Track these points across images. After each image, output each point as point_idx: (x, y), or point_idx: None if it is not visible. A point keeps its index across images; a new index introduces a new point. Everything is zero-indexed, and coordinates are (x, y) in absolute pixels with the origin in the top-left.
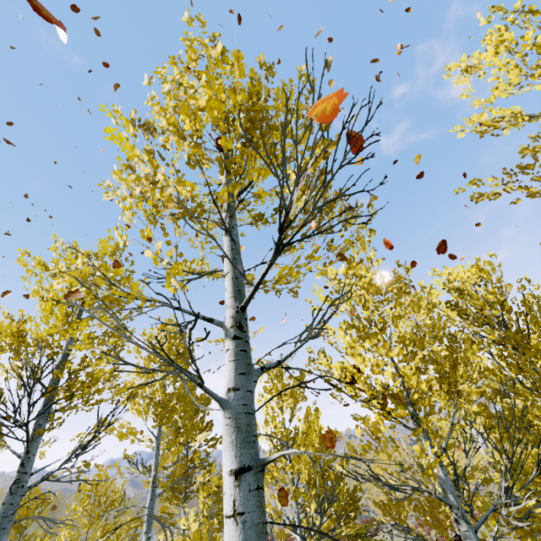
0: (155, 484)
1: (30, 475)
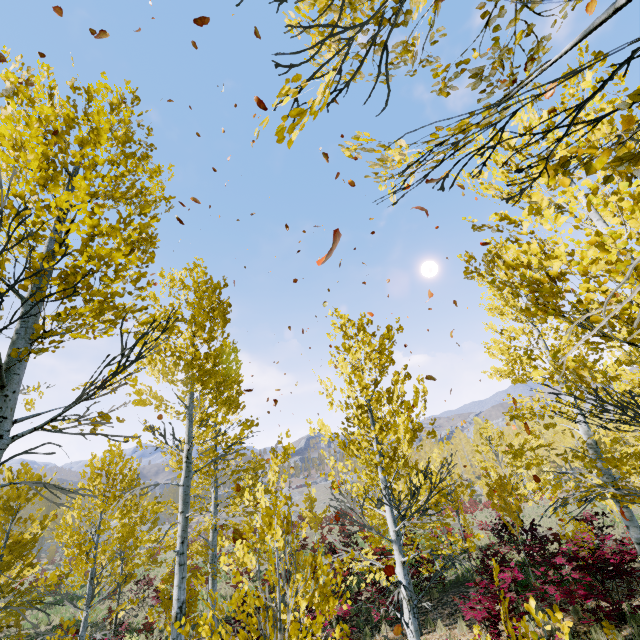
0: (189, 460)
1: (11, 422)
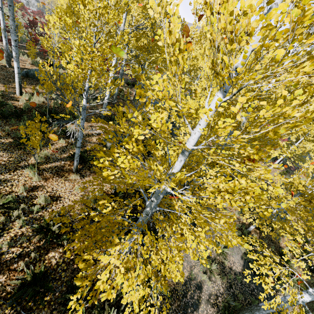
0: None
1: None
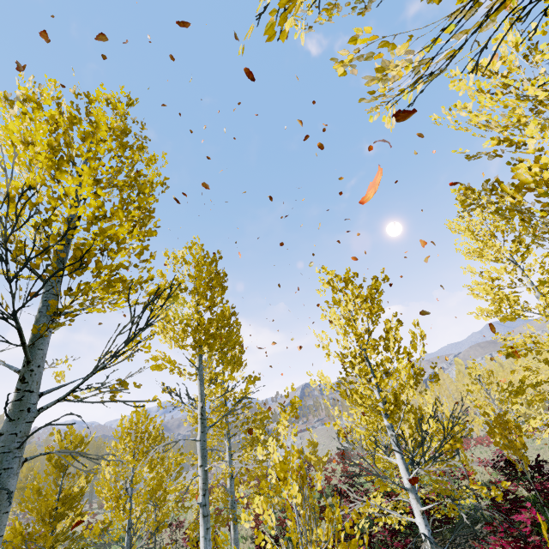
0: (204, 417)
1: (38, 395)
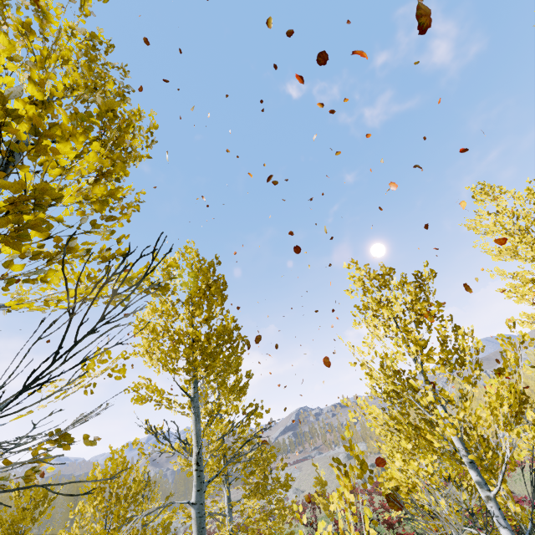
0: (200, 467)
1: None
